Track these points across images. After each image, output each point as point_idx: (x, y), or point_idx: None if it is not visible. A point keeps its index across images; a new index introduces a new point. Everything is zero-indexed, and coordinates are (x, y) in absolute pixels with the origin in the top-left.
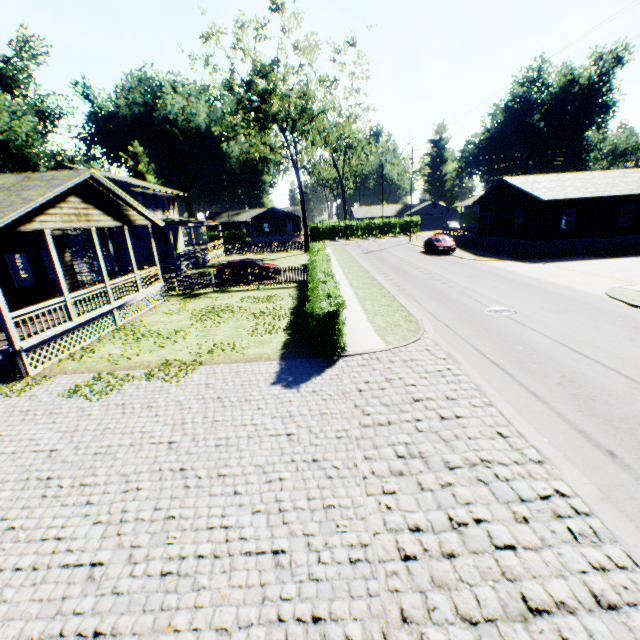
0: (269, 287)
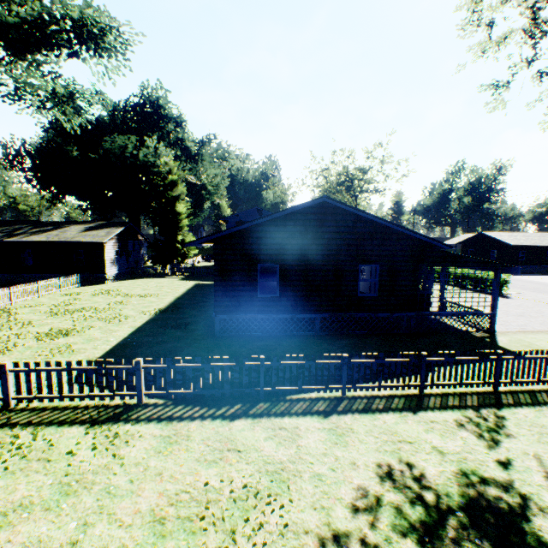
0: None
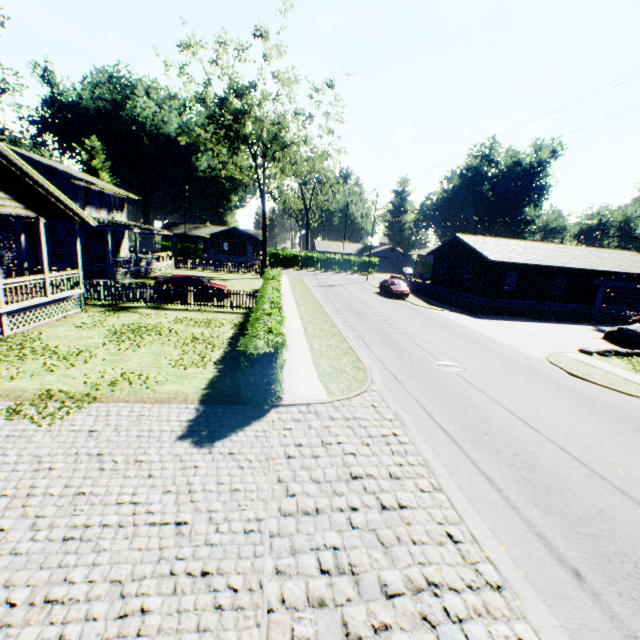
0: (212, 309)
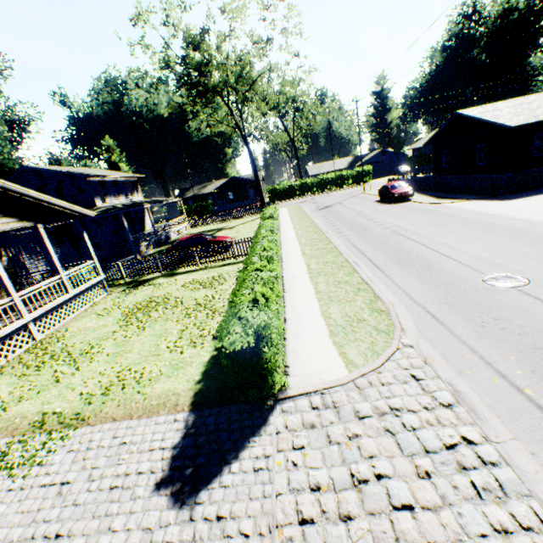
0: (217, 264)
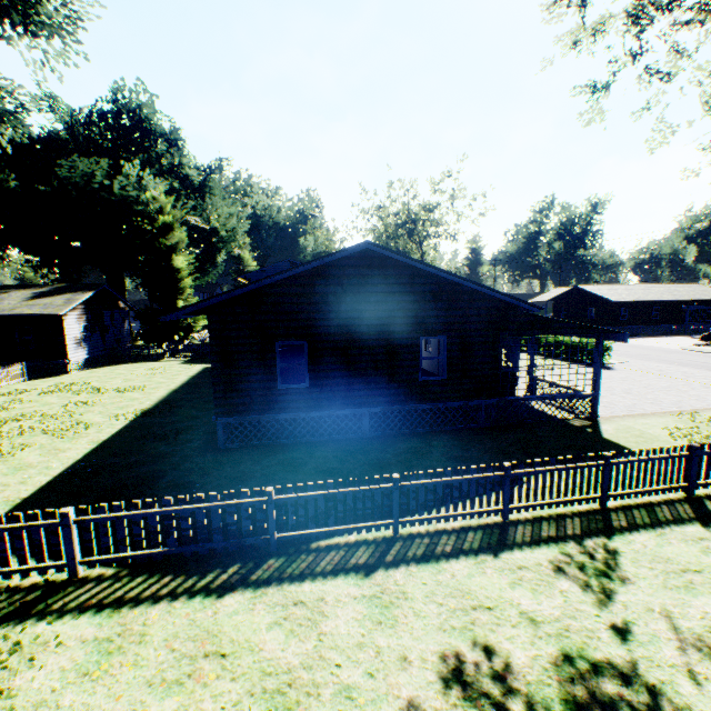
0: None
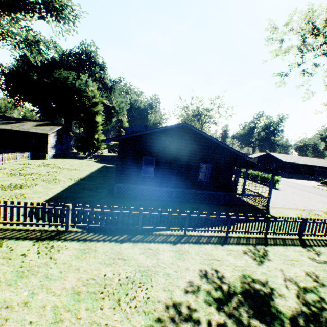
0: None
